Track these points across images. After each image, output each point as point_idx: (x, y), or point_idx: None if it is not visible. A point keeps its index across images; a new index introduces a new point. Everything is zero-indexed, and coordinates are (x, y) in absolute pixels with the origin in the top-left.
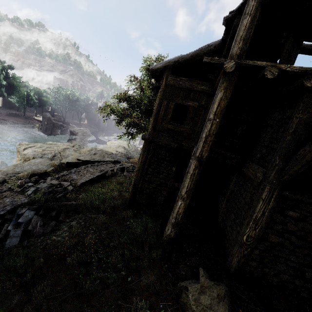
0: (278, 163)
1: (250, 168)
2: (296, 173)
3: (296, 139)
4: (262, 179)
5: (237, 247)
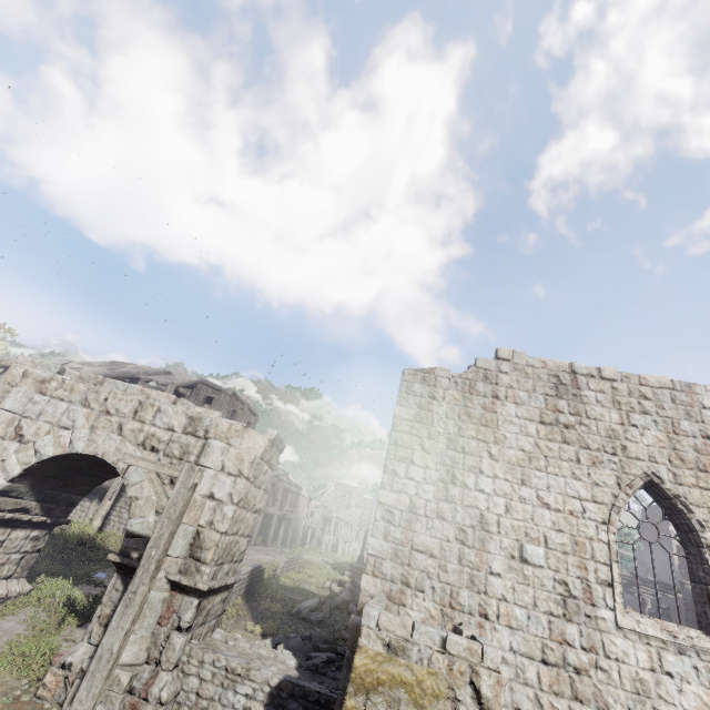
0: None
1: None
2: None
3: None
4: None
5: None
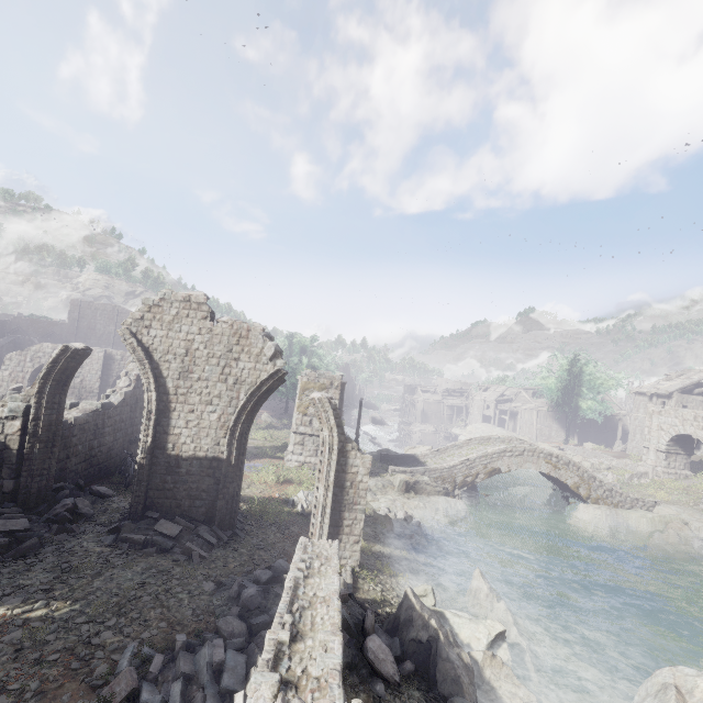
0: None
1: None
2: None
3: None
4: None
5: None
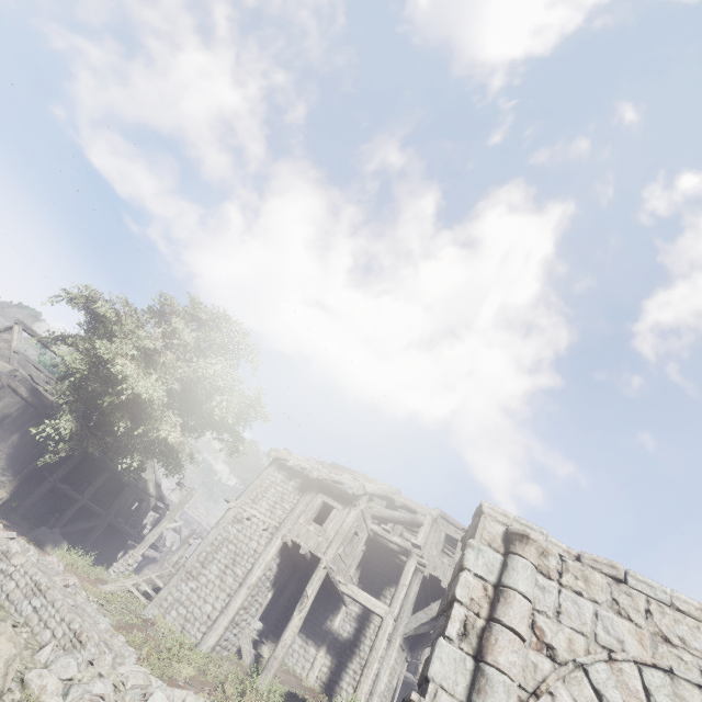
0: (405, 618)
1: (371, 613)
2: (414, 628)
3: (413, 603)
4: (392, 630)
5: (377, 699)
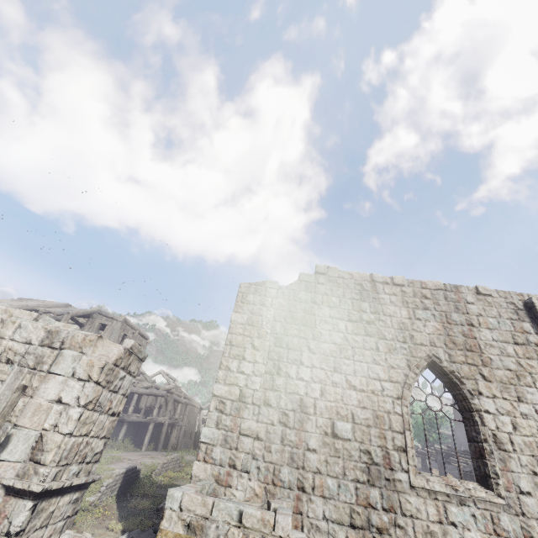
0: None
1: None
2: None
3: None
4: None
5: None
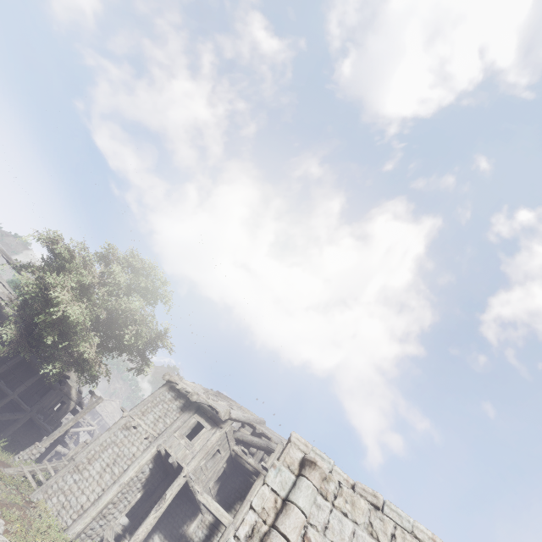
0: None
1: (221, 523)
2: None
3: None
4: None
5: None
